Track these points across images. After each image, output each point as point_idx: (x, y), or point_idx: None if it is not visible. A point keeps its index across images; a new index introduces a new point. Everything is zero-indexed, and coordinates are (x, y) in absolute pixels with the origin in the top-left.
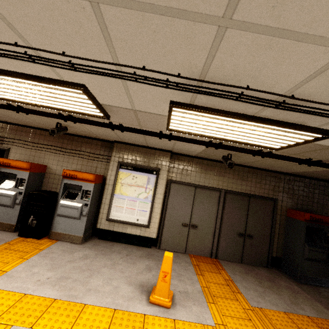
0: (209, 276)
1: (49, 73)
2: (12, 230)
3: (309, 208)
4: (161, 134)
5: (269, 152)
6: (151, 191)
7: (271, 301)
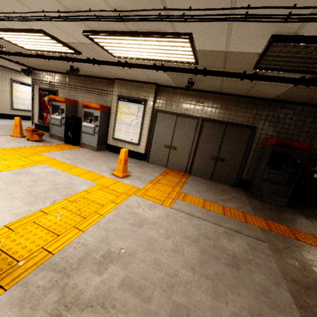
0: (169, 177)
1: (24, 25)
2: (62, 140)
3: (294, 137)
4: (119, 63)
5: (203, 69)
6: (141, 118)
7: (202, 195)
